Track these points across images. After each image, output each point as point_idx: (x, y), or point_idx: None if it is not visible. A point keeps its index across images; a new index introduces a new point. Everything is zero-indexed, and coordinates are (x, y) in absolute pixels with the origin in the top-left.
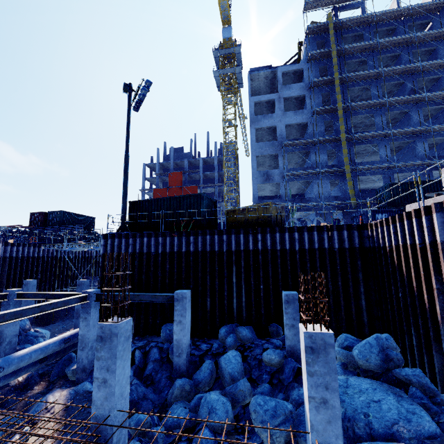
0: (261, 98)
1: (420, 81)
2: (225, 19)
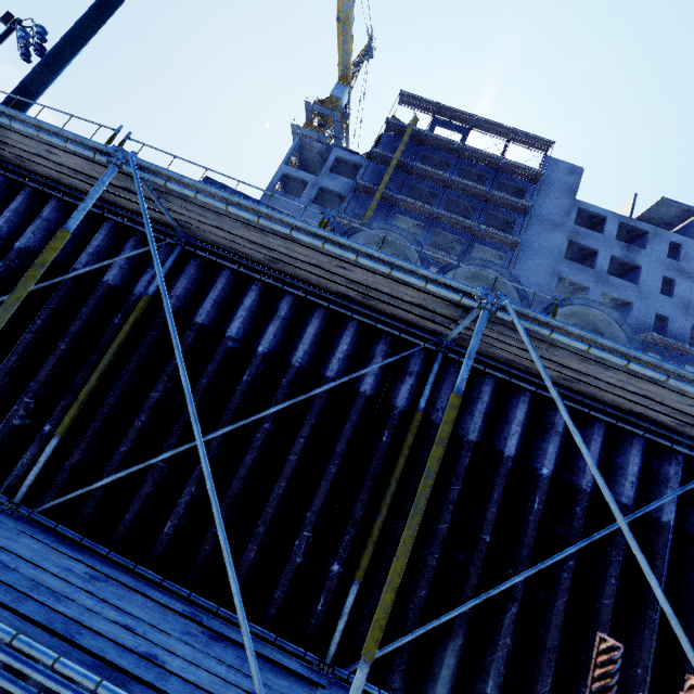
0: (294, 171)
1: (485, 251)
2: (344, 73)
